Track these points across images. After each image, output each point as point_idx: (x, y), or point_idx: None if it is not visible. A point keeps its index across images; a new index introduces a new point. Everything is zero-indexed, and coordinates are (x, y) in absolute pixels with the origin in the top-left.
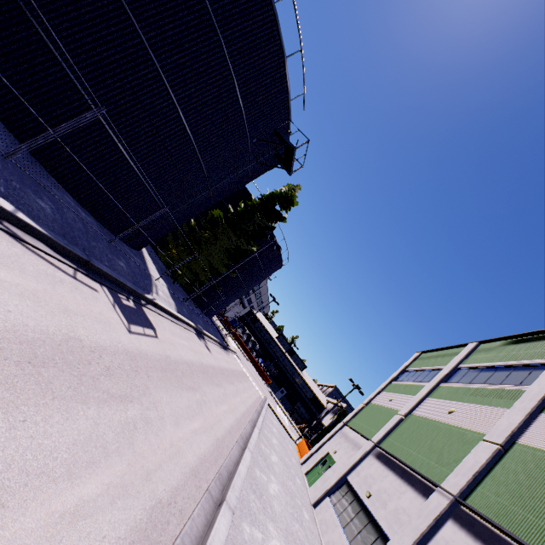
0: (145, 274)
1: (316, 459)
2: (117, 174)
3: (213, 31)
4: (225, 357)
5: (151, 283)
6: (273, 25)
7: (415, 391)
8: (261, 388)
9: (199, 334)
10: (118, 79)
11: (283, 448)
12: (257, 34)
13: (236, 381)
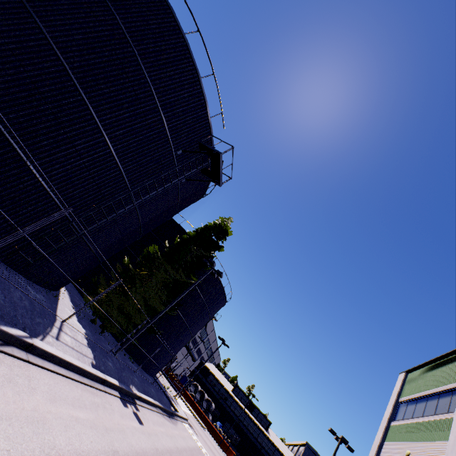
0: (41, 311)
1: None
2: (3, 173)
3: (126, 43)
4: (169, 429)
5: (49, 323)
6: (185, 50)
7: (438, 432)
8: None
9: (127, 397)
10: (12, 67)
11: None
12: (171, 53)
13: None
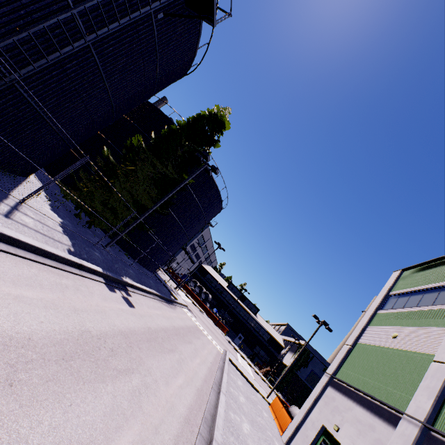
0: None
1: (307, 437)
2: None
3: None
4: (166, 312)
5: None
6: None
7: (436, 319)
8: (218, 340)
9: (115, 283)
10: None
11: (259, 431)
12: None
13: (180, 343)
